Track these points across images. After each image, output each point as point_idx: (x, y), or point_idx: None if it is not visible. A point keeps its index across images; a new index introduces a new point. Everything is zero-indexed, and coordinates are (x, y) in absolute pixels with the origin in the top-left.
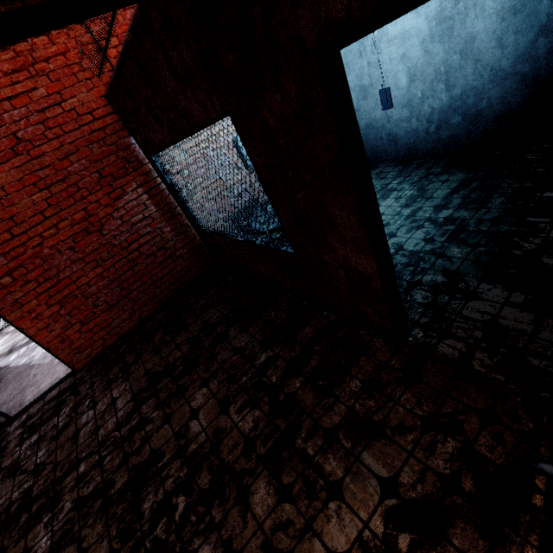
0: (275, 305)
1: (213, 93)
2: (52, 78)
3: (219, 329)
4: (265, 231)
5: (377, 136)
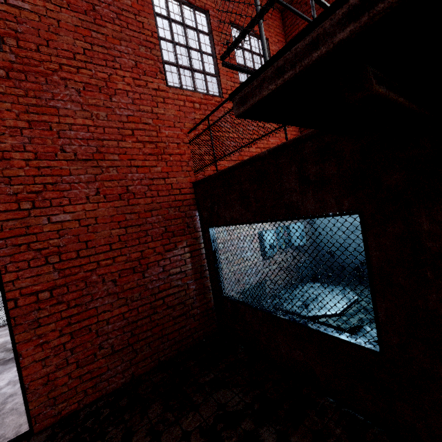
0: (317, 408)
1: (347, 197)
2: (168, 164)
3: (244, 424)
4: (309, 315)
5: (363, 259)
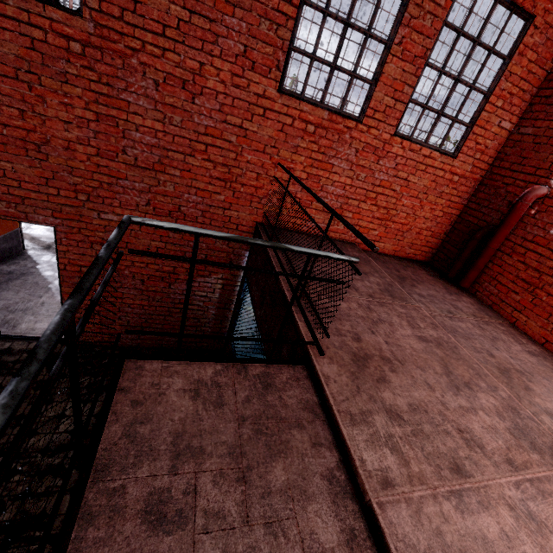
0: None
1: None
2: (236, 194)
3: None
4: None
5: None
